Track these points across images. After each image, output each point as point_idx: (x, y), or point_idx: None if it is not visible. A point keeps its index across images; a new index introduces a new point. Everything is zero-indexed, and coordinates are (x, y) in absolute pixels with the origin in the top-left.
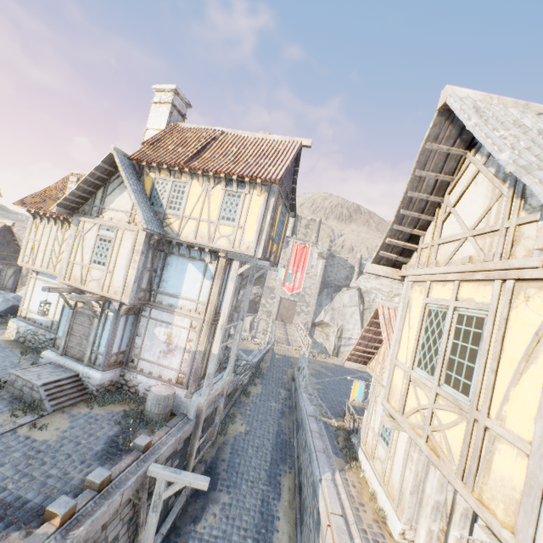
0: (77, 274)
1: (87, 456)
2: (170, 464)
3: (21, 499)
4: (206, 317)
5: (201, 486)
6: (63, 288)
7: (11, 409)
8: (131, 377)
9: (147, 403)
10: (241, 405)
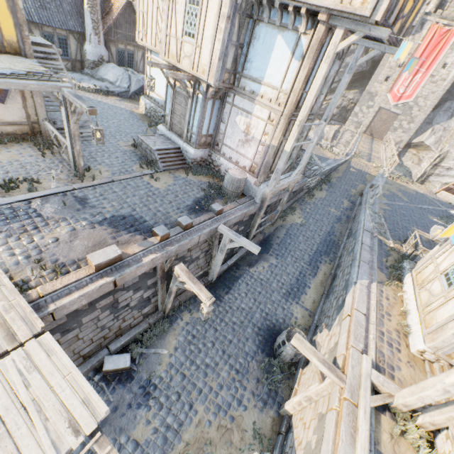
0: (173, 50)
1: (181, 206)
2: (237, 228)
3: (142, 219)
4: (285, 110)
5: (253, 251)
6: (162, 64)
7: (140, 162)
8: (216, 159)
9: (224, 181)
10: (303, 203)
